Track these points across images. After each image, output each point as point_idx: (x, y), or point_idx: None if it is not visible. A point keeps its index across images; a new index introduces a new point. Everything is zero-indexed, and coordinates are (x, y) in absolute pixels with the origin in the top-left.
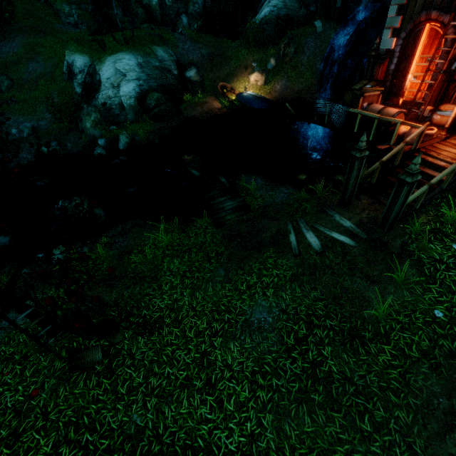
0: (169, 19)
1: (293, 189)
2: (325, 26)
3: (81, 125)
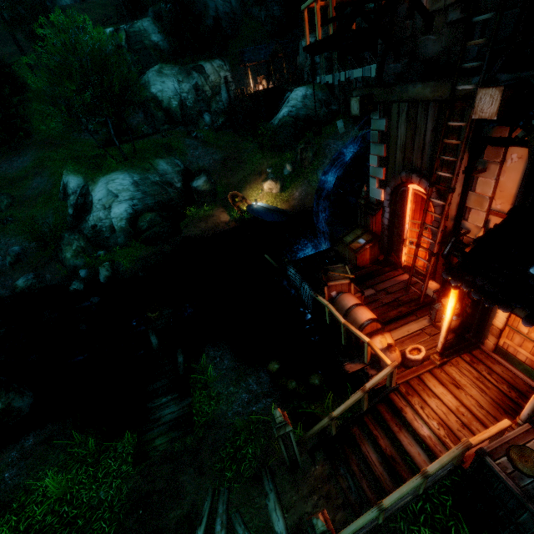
0: (191, 119)
1: (267, 379)
2: (348, 126)
3: (61, 255)
